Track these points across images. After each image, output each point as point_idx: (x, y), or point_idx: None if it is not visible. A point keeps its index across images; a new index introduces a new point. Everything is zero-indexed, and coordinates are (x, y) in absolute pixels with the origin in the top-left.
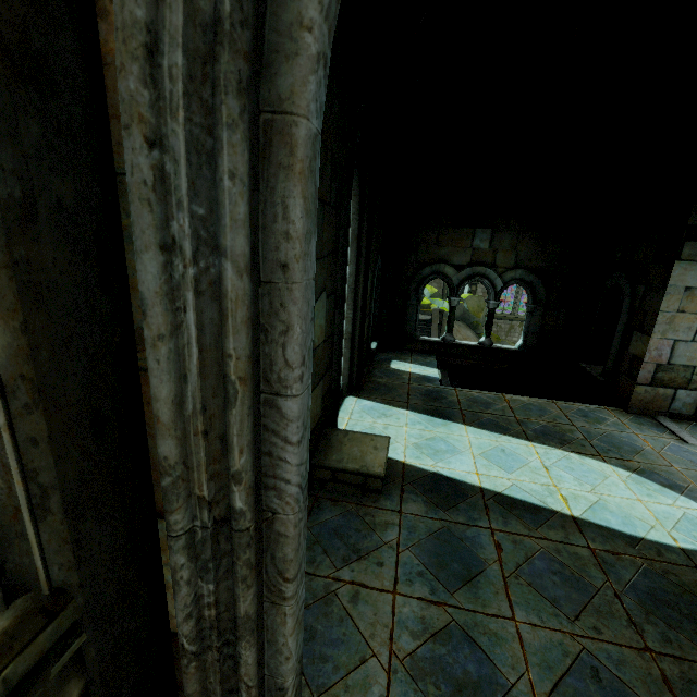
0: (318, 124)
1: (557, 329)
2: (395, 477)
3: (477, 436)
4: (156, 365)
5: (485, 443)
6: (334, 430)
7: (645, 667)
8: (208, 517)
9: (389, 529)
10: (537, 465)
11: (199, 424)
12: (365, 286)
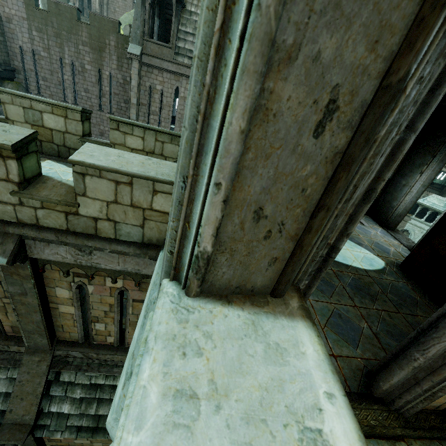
0: None
1: None
2: None
3: None
4: (363, 182)
5: None
6: None
7: (355, 312)
8: (326, 252)
9: None
10: None
11: (351, 210)
12: None
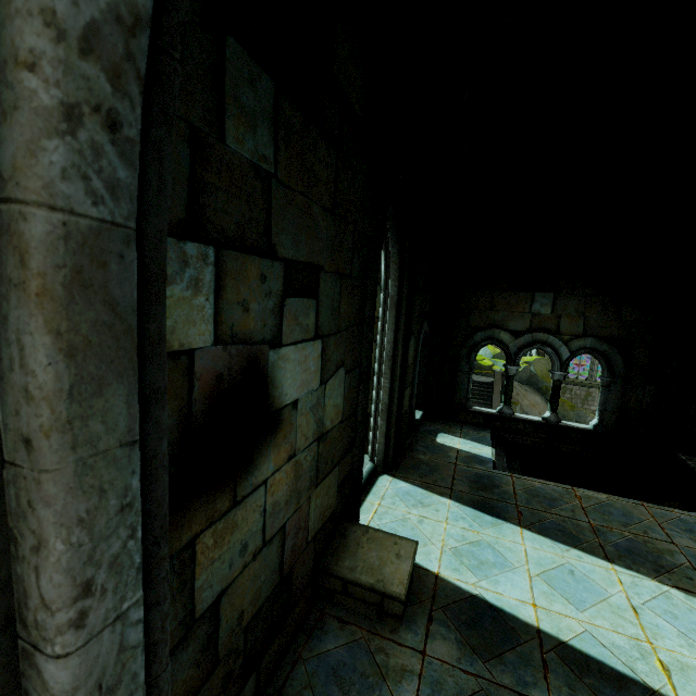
0: (110, 212)
1: (642, 408)
2: (424, 596)
3: (536, 545)
4: None
5: (546, 558)
6: (353, 525)
7: None
8: None
9: (405, 681)
10: (621, 602)
11: None
12: (404, 354)
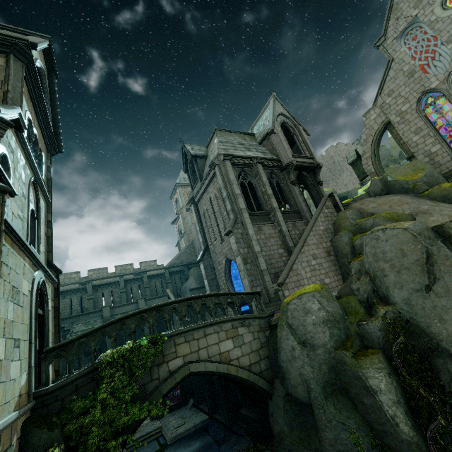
0: None
1: None
2: None
3: None
4: None
5: None
6: None
7: None
8: None
9: None
10: None
11: None
12: None
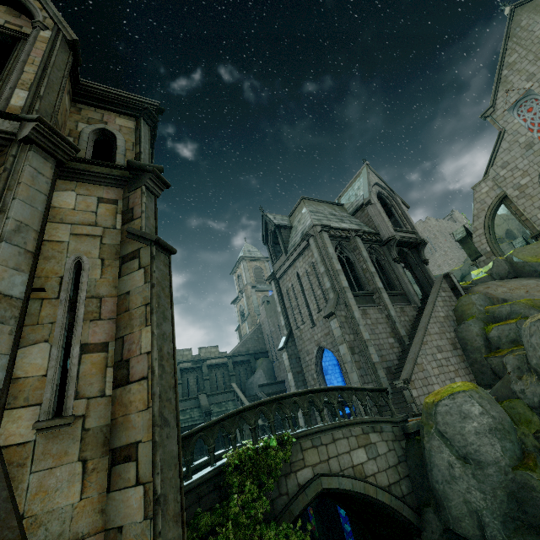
0: None
1: None
2: None
3: None
4: None
5: None
6: None
7: None
8: None
9: None
10: None
11: None
12: None
